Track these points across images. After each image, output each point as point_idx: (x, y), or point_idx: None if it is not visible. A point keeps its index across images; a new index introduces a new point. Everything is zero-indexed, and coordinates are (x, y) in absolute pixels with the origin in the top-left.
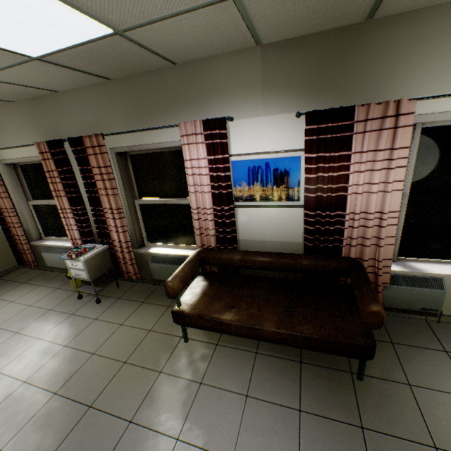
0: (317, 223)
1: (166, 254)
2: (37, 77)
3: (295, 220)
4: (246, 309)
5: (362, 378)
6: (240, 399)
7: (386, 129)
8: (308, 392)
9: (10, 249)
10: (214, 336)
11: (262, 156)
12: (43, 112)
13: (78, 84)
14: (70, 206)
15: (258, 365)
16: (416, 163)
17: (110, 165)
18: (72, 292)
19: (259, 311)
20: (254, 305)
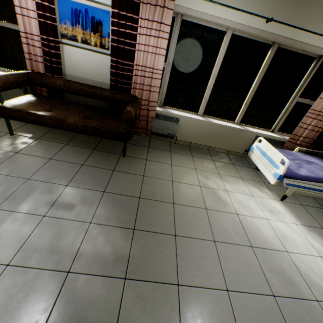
0: (118, 69)
1: None
2: None
3: (106, 66)
4: (59, 113)
5: (125, 156)
6: (45, 160)
7: (159, 6)
8: (92, 159)
9: None
10: (38, 135)
11: (82, 1)
12: None
13: None
14: None
15: (65, 149)
16: (177, 44)
17: None
18: None
19: (68, 115)
20: (66, 112)
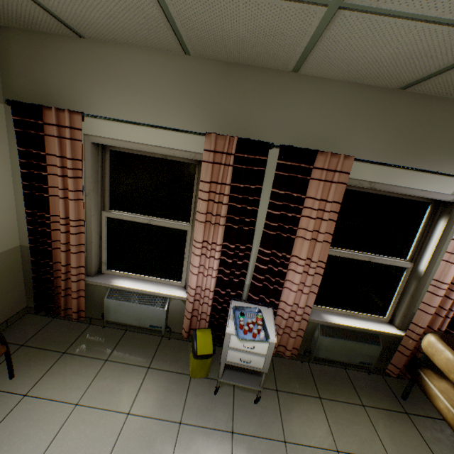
0: None
1: (354, 327)
2: (376, 50)
3: None
4: None
5: None
6: None
7: None
8: None
9: (19, 281)
10: None
11: None
12: (237, 89)
13: (356, 77)
14: (221, 241)
15: None
16: None
17: (334, 200)
18: (185, 378)
19: None
20: None
